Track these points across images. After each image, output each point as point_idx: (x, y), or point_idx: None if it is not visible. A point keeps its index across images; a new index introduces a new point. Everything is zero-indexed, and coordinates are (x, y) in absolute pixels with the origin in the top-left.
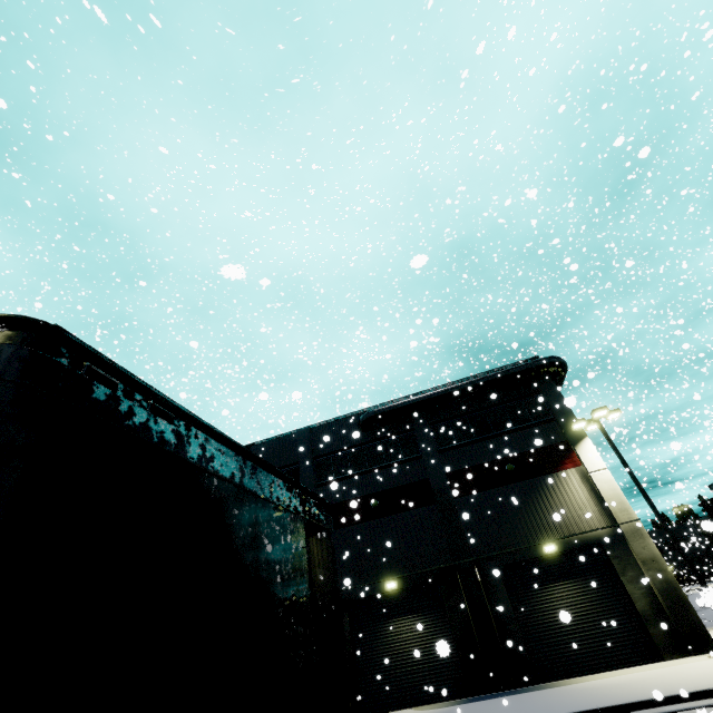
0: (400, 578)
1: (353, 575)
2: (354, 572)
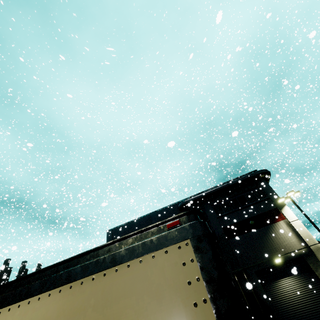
0: None
1: None
2: None
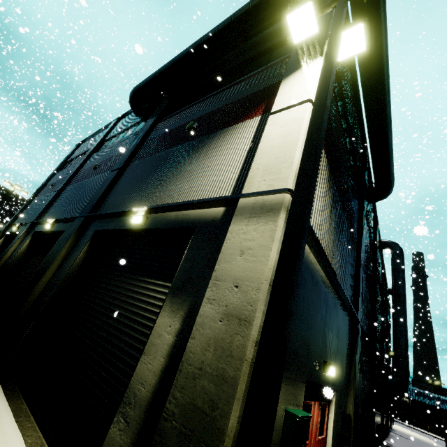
0: (57, 223)
1: (50, 215)
2: (52, 213)
